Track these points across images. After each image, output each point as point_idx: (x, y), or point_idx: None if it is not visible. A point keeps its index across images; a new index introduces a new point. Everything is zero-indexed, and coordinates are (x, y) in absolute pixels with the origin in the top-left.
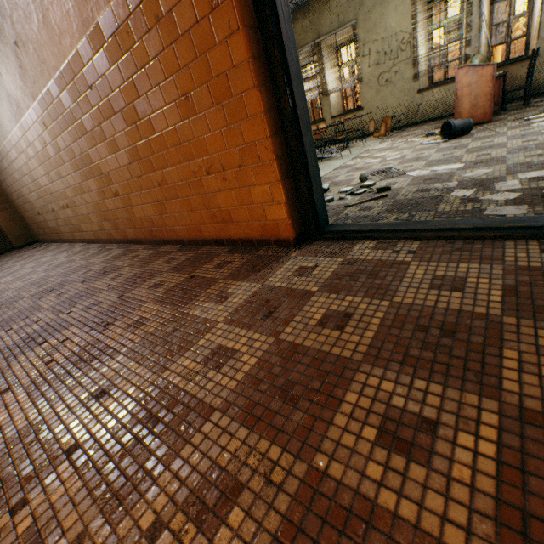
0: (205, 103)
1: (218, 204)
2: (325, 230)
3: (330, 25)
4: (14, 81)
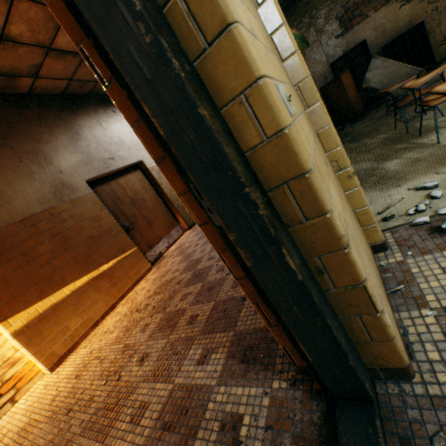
0: None
1: None
2: (336, 406)
3: None
4: None
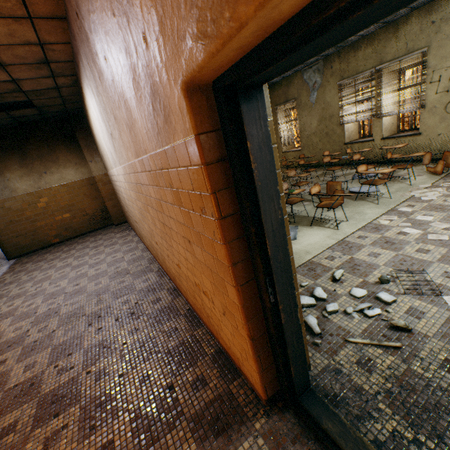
0: (200, 256)
1: (210, 314)
2: (300, 402)
3: (395, 52)
4: (112, 149)
